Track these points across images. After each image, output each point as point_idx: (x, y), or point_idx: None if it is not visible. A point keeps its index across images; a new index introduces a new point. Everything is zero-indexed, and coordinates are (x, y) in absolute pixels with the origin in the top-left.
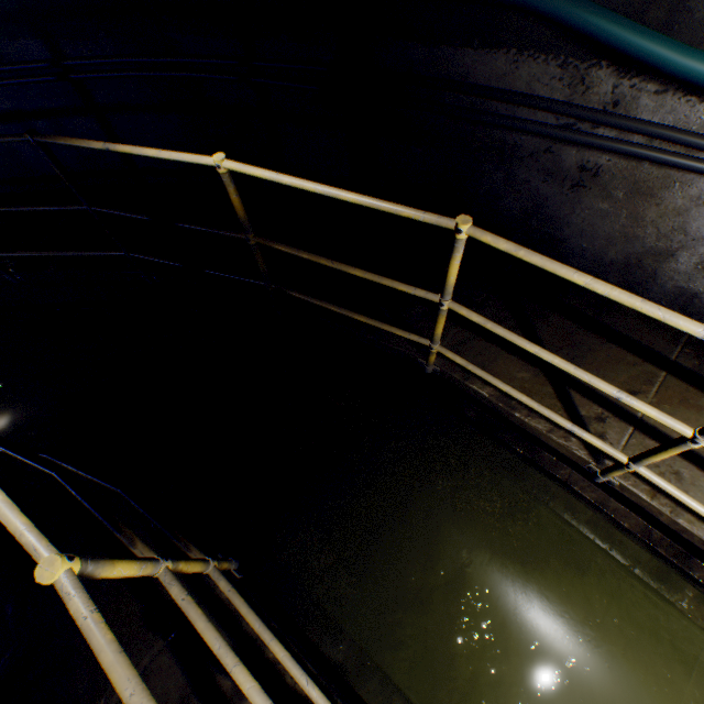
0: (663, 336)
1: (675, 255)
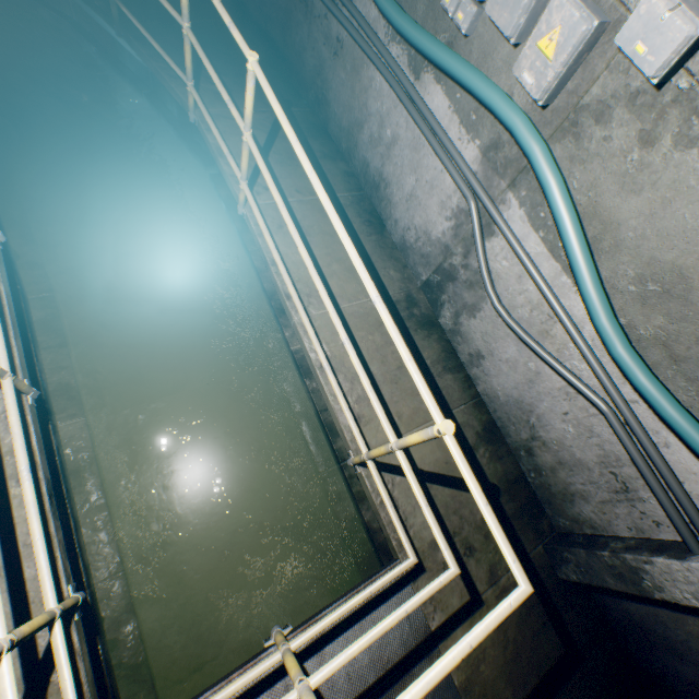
0: (346, 187)
1: (364, 128)
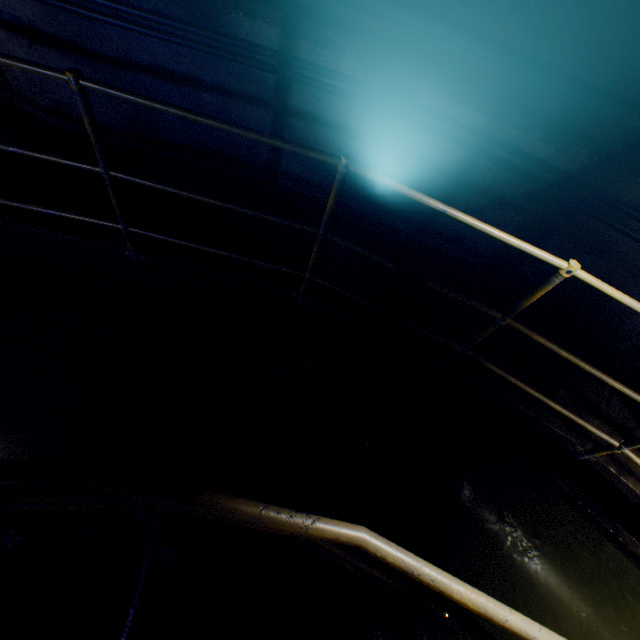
0: None
1: None
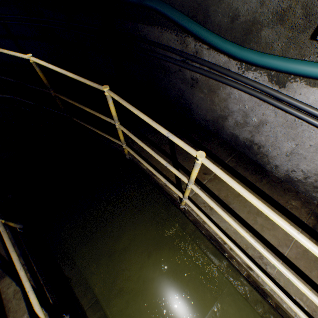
0: (226, 153)
1: (227, 118)
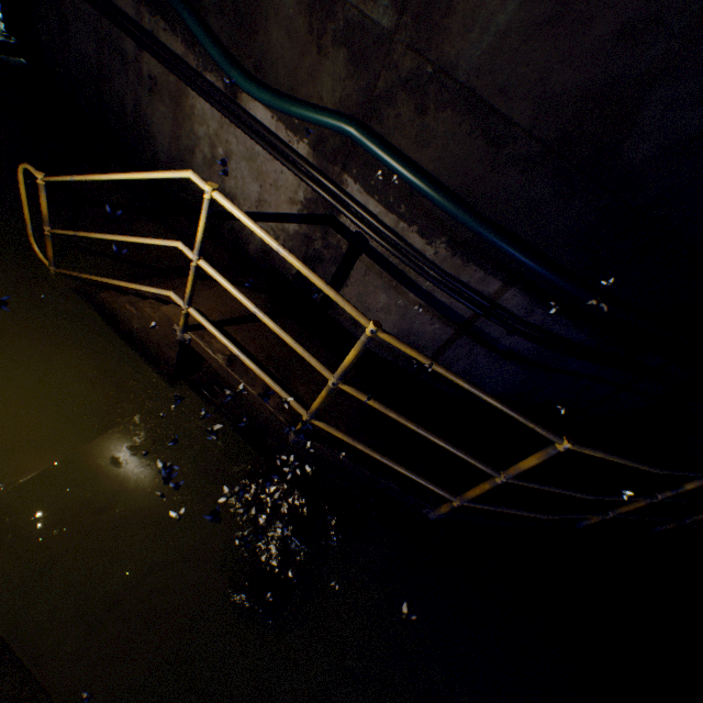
0: None
1: None
